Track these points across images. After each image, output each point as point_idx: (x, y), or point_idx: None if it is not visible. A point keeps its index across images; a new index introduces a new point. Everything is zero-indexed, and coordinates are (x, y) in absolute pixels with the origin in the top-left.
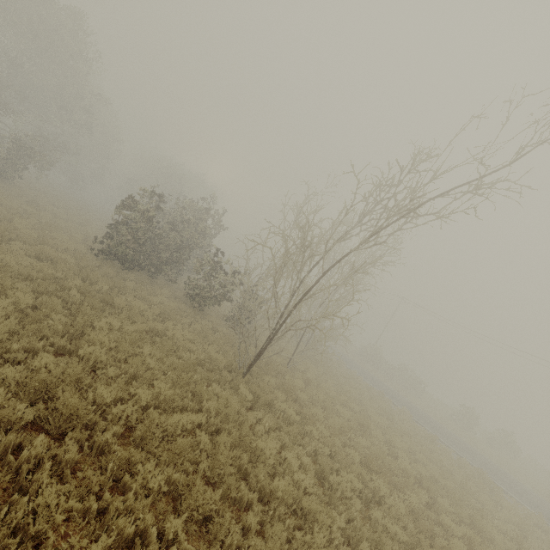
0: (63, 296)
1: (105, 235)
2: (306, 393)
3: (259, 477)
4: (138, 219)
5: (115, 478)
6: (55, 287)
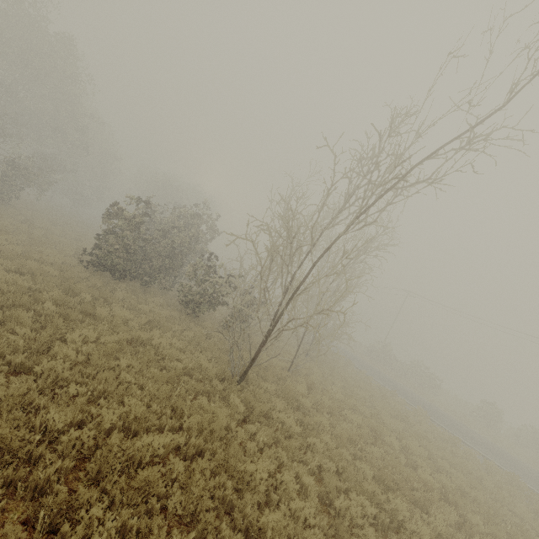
0: (35, 309)
1: (94, 246)
2: (309, 398)
3: (246, 510)
4: (126, 227)
5: (52, 529)
6: (33, 301)
